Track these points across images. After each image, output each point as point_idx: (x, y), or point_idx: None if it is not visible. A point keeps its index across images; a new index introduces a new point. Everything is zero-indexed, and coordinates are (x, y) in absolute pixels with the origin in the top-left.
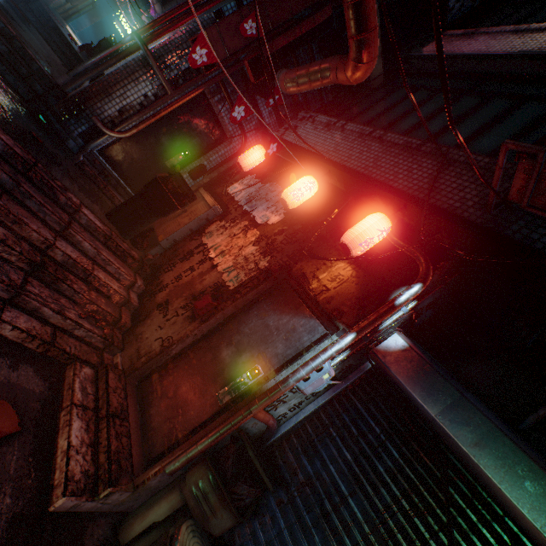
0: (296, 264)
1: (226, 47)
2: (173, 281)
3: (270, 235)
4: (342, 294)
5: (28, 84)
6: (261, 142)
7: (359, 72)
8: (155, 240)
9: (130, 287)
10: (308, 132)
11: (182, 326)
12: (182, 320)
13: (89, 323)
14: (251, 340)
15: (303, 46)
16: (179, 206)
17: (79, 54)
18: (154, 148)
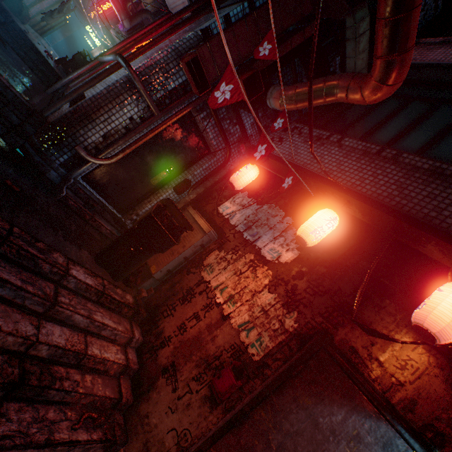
0: (336, 329)
1: (217, 65)
2: (176, 333)
3: (286, 278)
4: (427, 397)
5: (2, 115)
6: (245, 154)
7: (383, 93)
8: (147, 270)
9: (127, 343)
10: (297, 145)
11: (201, 413)
12: (198, 401)
13: (85, 430)
14: (298, 446)
15: (291, 60)
16: (175, 239)
17: (56, 69)
18: (139, 168)
